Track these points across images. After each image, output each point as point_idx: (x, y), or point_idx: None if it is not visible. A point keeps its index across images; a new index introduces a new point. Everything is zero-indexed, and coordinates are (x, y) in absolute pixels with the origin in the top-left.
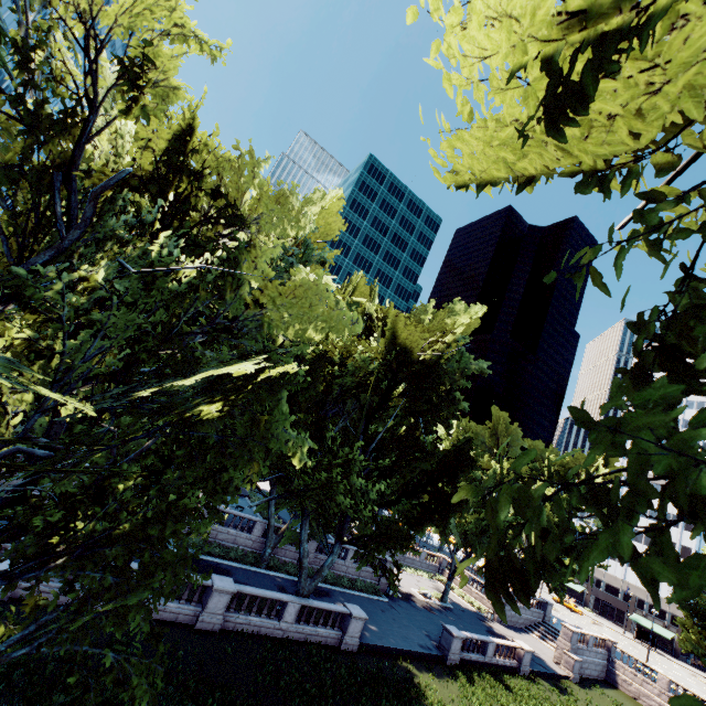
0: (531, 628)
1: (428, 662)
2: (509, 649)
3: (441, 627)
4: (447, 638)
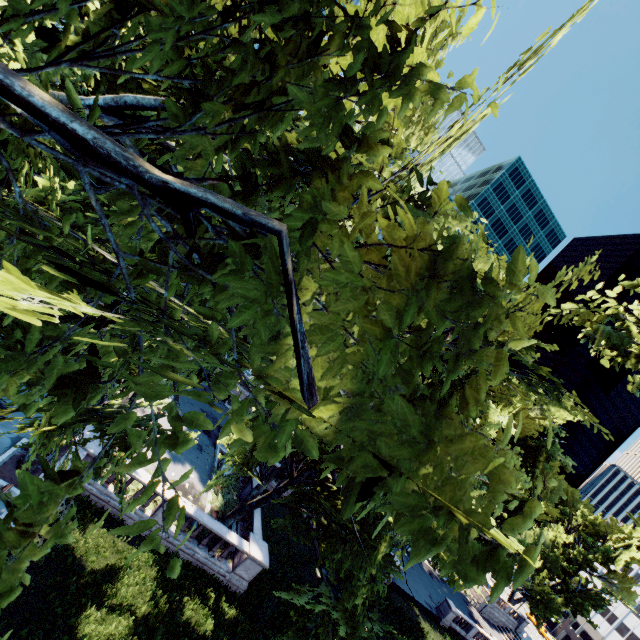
0: (502, 629)
1: (428, 615)
2: (482, 636)
3: (438, 594)
4: (445, 607)
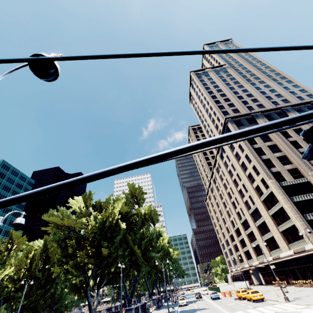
0: None
1: None
2: None
3: None
4: None
